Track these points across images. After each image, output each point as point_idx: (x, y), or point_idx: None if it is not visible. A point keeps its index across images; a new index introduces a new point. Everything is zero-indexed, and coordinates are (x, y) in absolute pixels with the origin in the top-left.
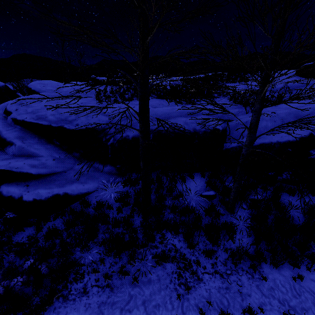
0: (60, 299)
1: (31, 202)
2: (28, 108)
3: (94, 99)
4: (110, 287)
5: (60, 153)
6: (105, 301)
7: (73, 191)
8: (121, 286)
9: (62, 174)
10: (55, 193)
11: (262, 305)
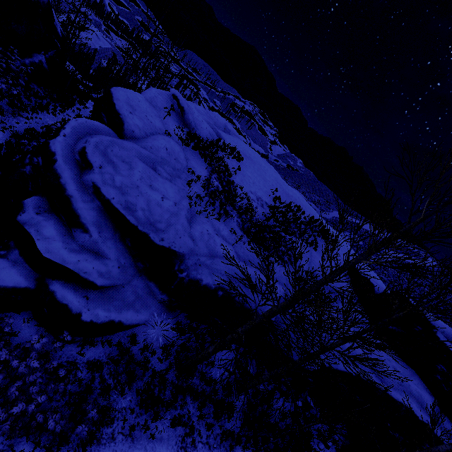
0: (94, 441)
1: (87, 322)
2: (116, 173)
3: (185, 189)
4: (132, 437)
5: (127, 258)
6: (127, 450)
7: (127, 321)
8: (140, 438)
9: (120, 290)
10: (112, 318)
11: None
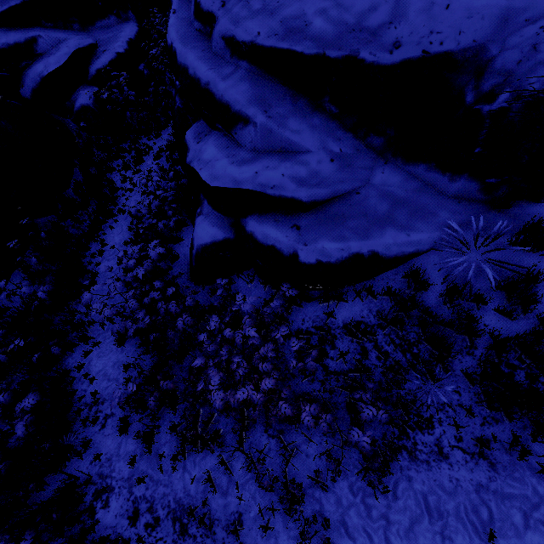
0: (403, 454)
1: (312, 265)
2: None
3: None
4: (487, 460)
5: (340, 139)
6: (484, 484)
7: (387, 249)
8: (512, 467)
9: (353, 200)
10: (353, 250)
11: None
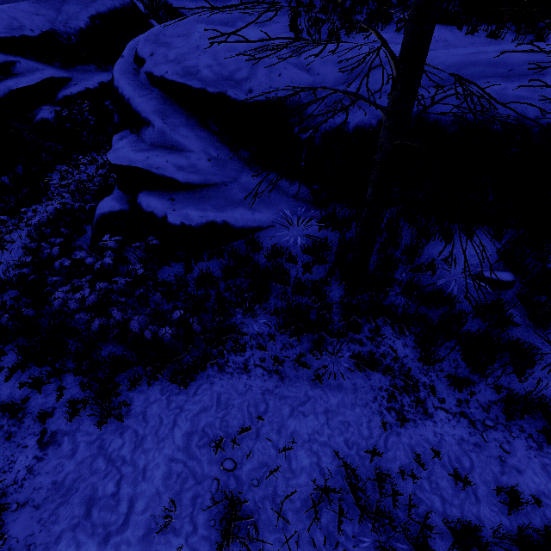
0: (214, 367)
1: (178, 226)
2: (169, 50)
3: (286, 28)
4: (280, 375)
5: (219, 148)
6: (271, 390)
7: (236, 221)
8: (296, 379)
9: (220, 189)
10: (210, 219)
11: (540, 496)
